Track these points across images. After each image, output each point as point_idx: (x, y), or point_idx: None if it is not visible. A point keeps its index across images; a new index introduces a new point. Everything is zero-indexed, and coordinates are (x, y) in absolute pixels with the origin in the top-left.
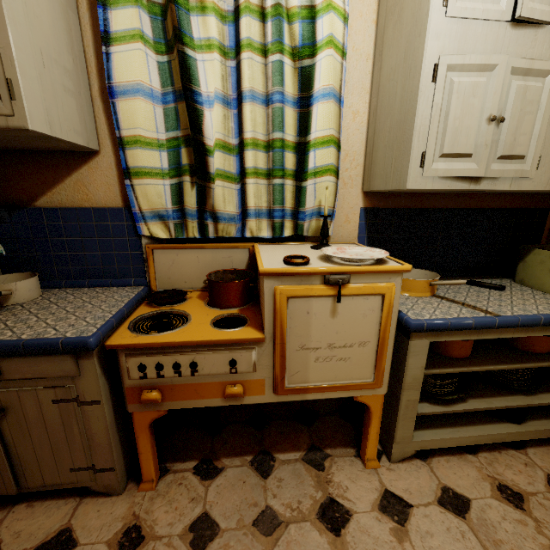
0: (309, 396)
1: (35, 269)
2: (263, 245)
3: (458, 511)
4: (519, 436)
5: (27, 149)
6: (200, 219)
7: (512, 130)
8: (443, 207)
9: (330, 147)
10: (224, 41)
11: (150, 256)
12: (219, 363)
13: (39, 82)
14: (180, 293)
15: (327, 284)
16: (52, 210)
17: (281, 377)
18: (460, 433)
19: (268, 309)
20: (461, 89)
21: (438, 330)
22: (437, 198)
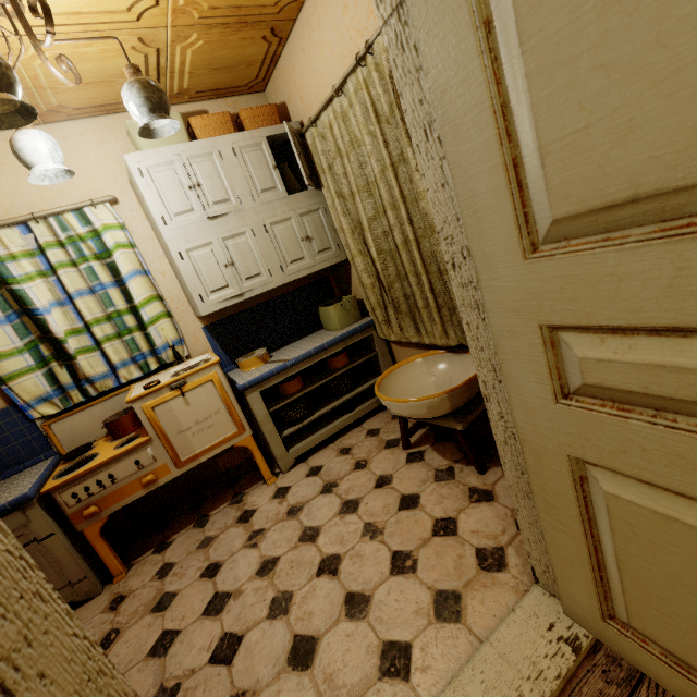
0: (203, 459)
1: None
2: (139, 383)
3: (315, 474)
4: (353, 419)
5: None
6: (79, 387)
7: (243, 265)
8: (260, 303)
9: (154, 302)
10: (40, 267)
11: (50, 431)
12: (128, 467)
13: None
14: (88, 446)
15: (174, 390)
16: None
17: (176, 456)
18: (317, 435)
19: (145, 420)
20: (201, 258)
21: (257, 384)
22: (252, 299)
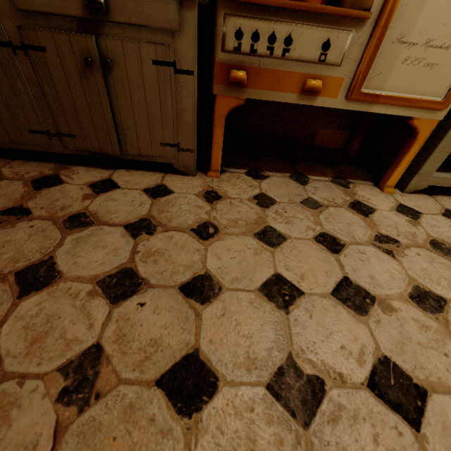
0: (374, 109)
1: None
2: None
3: None
4: None
5: None
6: None
7: None
8: None
9: None
10: None
11: None
12: (313, 44)
13: None
14: None
15: None
16: None
17: (363, 76)
18: None
19: None
20: None
21: None
22: None
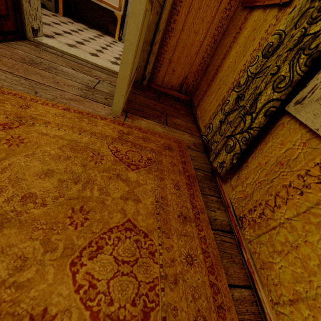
0: (102, 5)
1: None
2: None
3: None
4: None
5: None
6: None
7: None
8: None
9: None
10: None
11: None
12: None
13: None
14: None
15: None
16: None
17: None
18: None
19: None
20: None
21: None
22: None
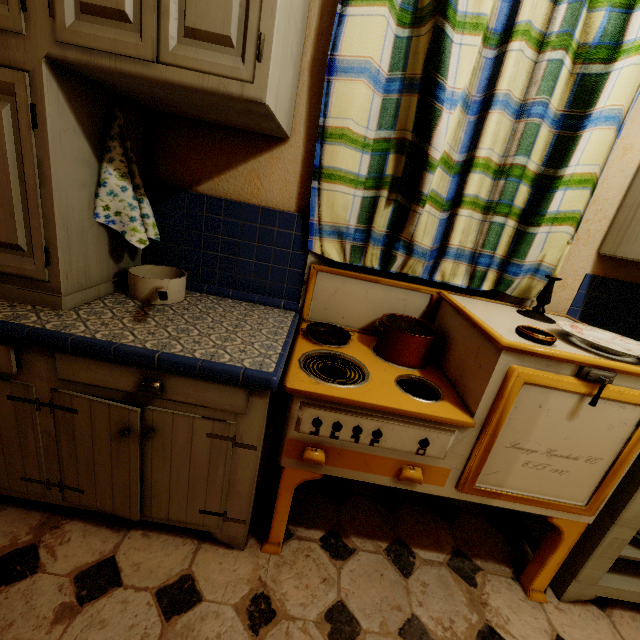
0: (496, 502)
1: (178, 264)
2: (452, 294)
3: None
4: None
5: (206, 121)
6: (388, 247)
7: None
8: None
9: (586, 189)
10: (490, 21)
11: (313, 278)
12: (408, 438)
13: (282, 43)
14: (338, 331)
15: (579, 378)
16: (216, 200)
17: (474, 473)
18: None
19: (490, 390)
20: None
21: None
22: None
